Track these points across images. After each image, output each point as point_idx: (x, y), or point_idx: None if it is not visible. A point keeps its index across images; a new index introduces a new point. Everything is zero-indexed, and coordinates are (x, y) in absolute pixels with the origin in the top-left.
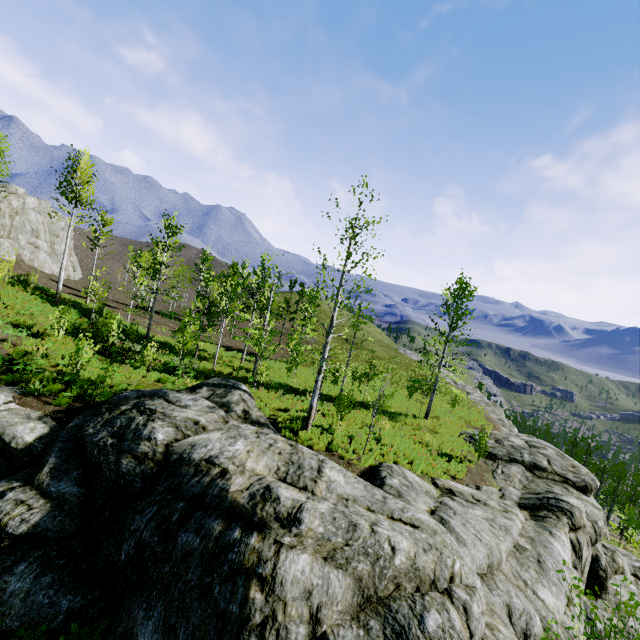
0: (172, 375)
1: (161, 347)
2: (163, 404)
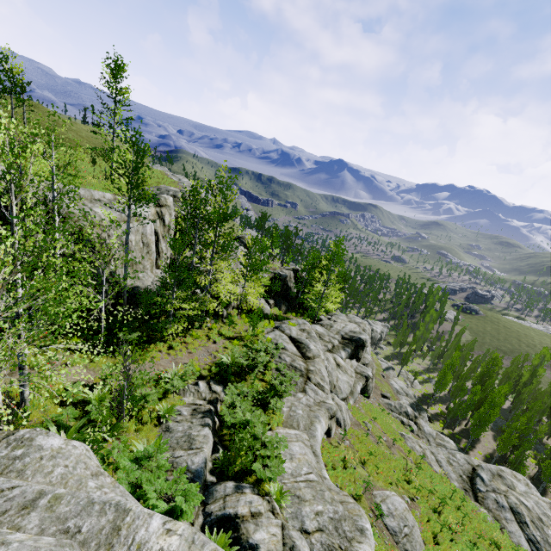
0: None
1: None
2: None
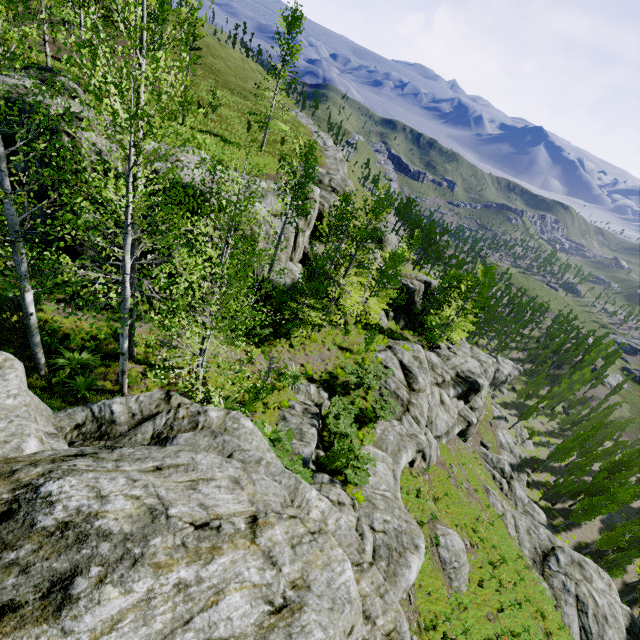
0: None
1: None
2: None
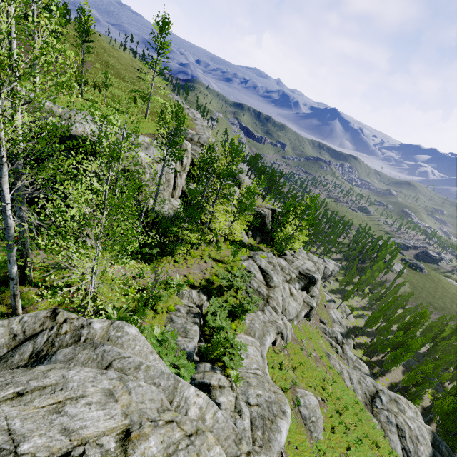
0: None
1: None
2: None
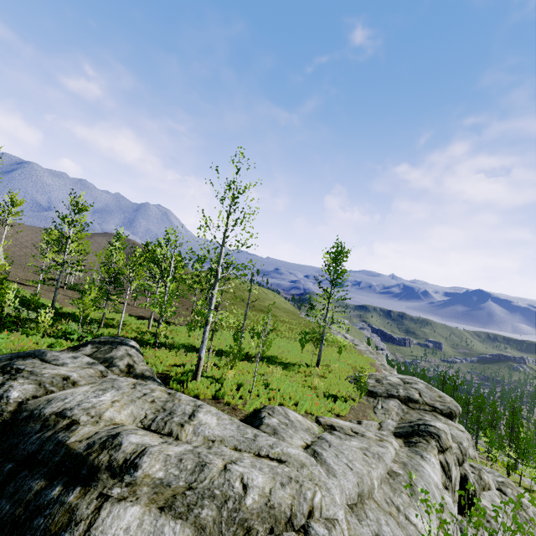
0: (69, 340)
1: (67, 317)
2: (35, 363)
